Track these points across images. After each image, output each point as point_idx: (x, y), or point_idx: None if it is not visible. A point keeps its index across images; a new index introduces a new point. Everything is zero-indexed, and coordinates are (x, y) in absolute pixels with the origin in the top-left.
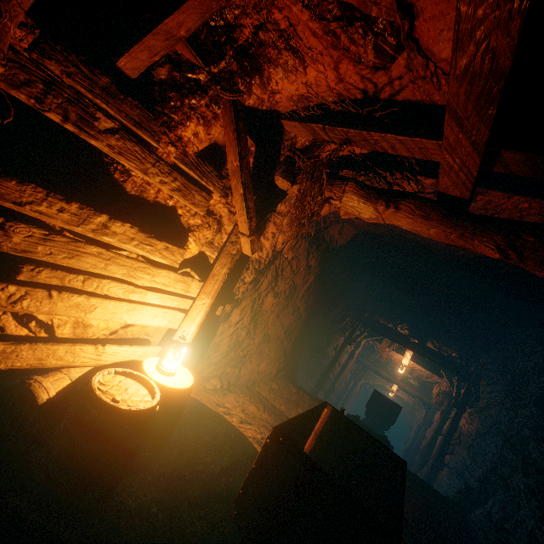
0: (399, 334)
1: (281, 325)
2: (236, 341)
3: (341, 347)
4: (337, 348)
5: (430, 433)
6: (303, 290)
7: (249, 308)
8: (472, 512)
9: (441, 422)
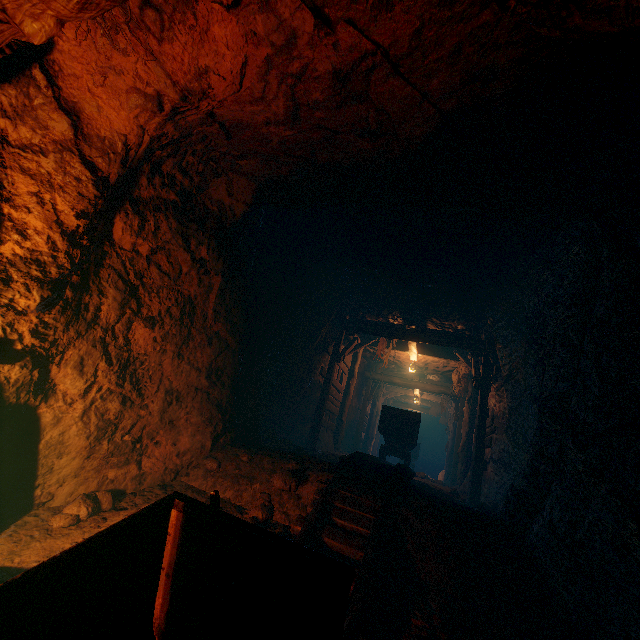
0: (393, 326)
1: (195, 369)
2: (103, 422)
3: (328, 368)
4: (324, 371)
5: (464, 429)
6: (212, 303)
7: (98, 358)
8: (529, 530)
9: (471, 411)
